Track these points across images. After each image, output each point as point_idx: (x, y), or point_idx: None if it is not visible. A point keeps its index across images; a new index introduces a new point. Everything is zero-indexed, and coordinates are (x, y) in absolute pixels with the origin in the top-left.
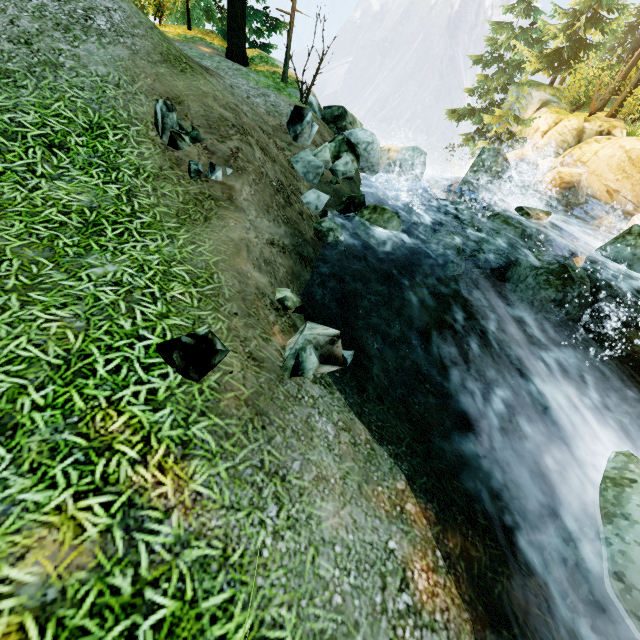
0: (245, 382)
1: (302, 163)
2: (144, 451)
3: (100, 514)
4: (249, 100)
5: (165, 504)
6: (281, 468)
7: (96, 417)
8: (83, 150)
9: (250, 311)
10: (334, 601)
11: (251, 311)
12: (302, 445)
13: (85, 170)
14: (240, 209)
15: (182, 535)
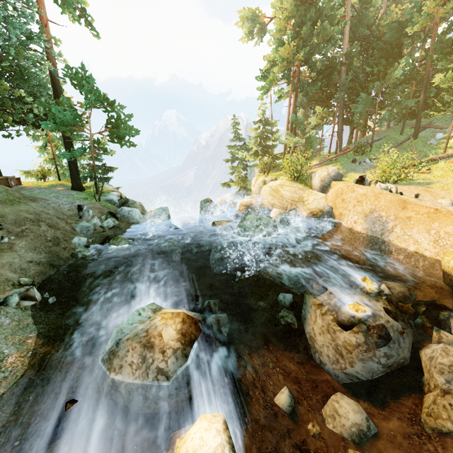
0: None
1: (79, 227)
2: None
3: None
4: (59, 207)
5: None
6: None
7: None
8: None
9: None
10: None
11: None
12: None
13: None
14: (14, 251)
15: None
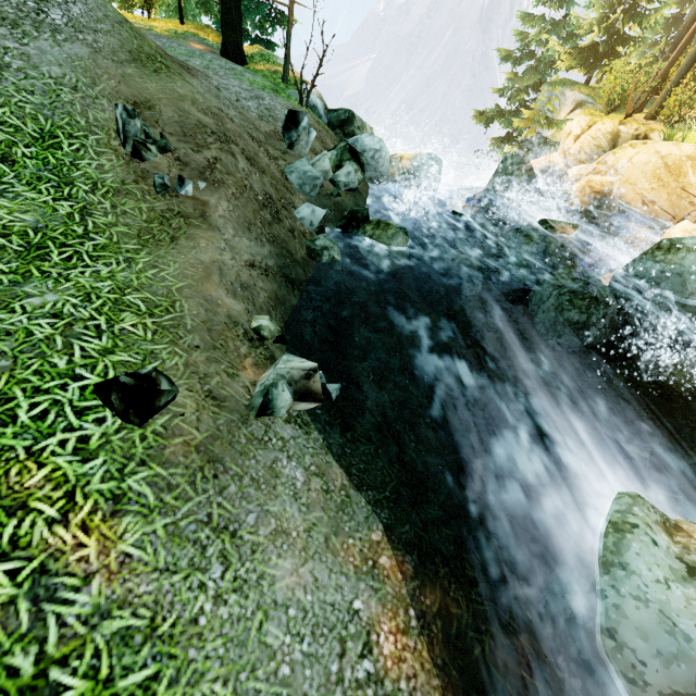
0: (199, 425)
1: (297, 174)
2: (66, 508)
3: (4, 583)
4: (239, 103)
5: (85, 569)
6: (232, 522)
7: (11, 471)
8: (31, 162)
9: (216, 343)
10: (281, 672)
11: (217, 343)
12: (261, 495)
13: (33, 185)
14: (214, 227)
15: (102, 604)
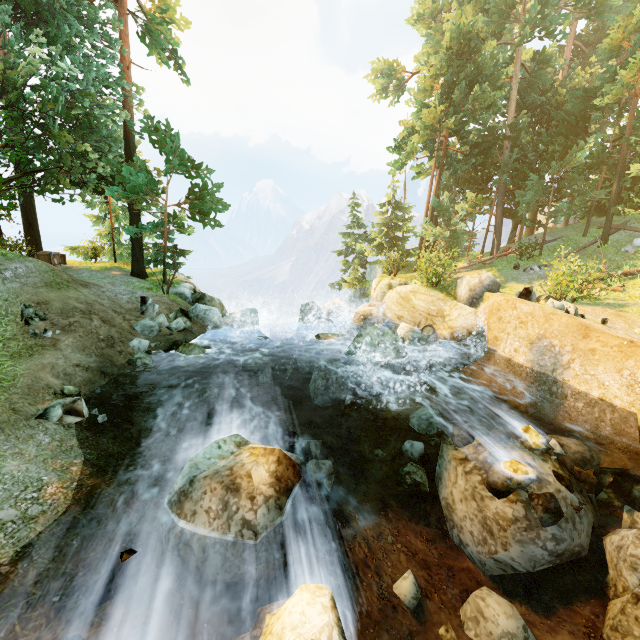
0: None
1: (140, 326)
2: None
3: None
4: (116, 297)
5: None
6: None
7: None
8: None
9: (31, 393)
10: None
11: (32, 393)
12: (18, 442)
13: None
14: (58, 349)
15: None
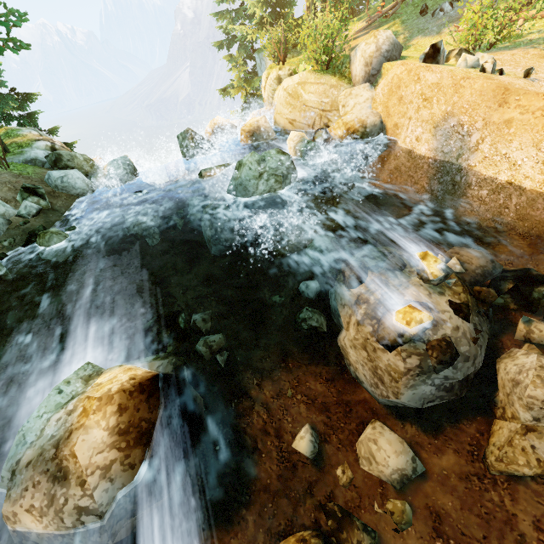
0: None
1: None
2: None
3: None
4: None
5: None
6: None
7: None
8: None
9: None
10: None
11: None
12: None
13: None
14: None
15: None
